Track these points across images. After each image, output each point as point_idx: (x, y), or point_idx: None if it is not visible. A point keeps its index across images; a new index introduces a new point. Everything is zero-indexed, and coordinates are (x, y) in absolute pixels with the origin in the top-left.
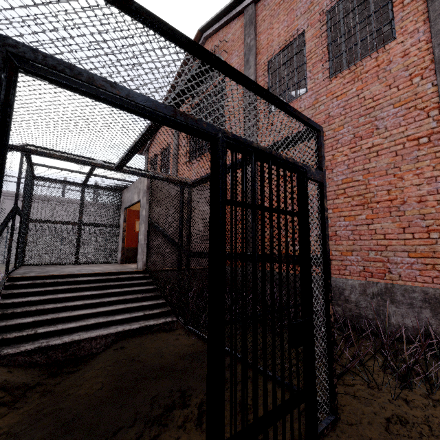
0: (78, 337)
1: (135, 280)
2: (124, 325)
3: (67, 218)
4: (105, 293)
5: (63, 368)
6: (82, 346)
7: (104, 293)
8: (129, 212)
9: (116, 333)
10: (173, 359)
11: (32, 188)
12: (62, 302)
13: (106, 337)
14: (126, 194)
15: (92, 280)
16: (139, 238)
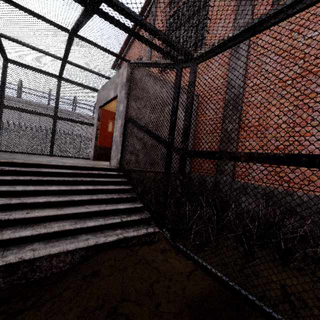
0: (31, 254)
1: (108, 177)
2: (96, 235)
3: (42, 110)
4: (75, 190)
5: (3, 303)
6: (37, 265)
7: (74, 189)
8: (103, 112)
9: (86, 247)
10: (179, 318)
11: (5, 71)
12: (21, 196)
13: (72, 253)
14: (101, 93)
15: (62, 172)
16: (113, 135)
